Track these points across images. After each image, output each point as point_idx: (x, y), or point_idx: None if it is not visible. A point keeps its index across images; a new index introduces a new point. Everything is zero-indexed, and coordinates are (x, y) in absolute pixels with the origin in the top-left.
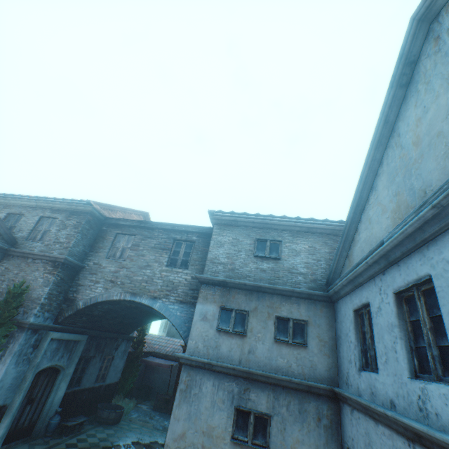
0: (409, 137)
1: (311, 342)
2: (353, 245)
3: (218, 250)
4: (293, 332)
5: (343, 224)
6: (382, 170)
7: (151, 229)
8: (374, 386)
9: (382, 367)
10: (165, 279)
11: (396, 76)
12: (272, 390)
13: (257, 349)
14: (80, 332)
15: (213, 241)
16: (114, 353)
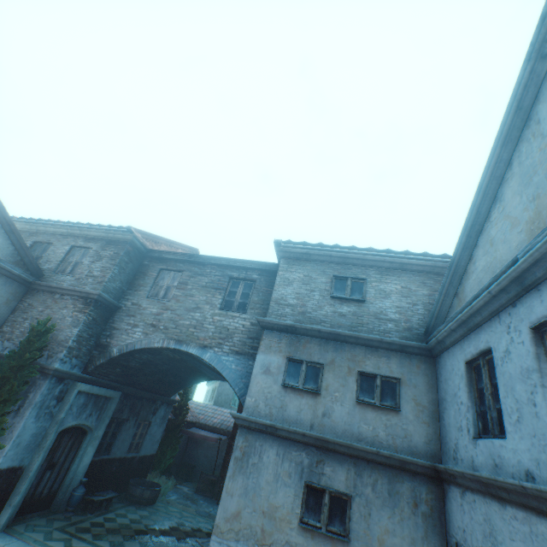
0: None
1: (404, 406)
2: (466, 279)
3: (285, 289)
4: (381, 392)
5: (447, 260)
6: (511, 173)
7: (203, 265)
8: (500, 456)
9: (511, 428)
10: (218, 325)
11: (535, 45)
12: (353, 464)
13: (334, 411)
14: (112, 388)
15: (279, 278)
16: (151, 419)
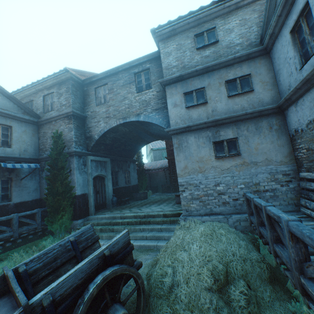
0: None
1: (255, 87)
2: None
3: (168, 59)
4: (241, 86)
5: None
6: None
7: (116, 75)
8: None
9: None
10: (140, 101)
11: None
12: (234, 125)
13: (217, 107)
14: (104, 157)
15: (162, 55)
16: (128, 170)
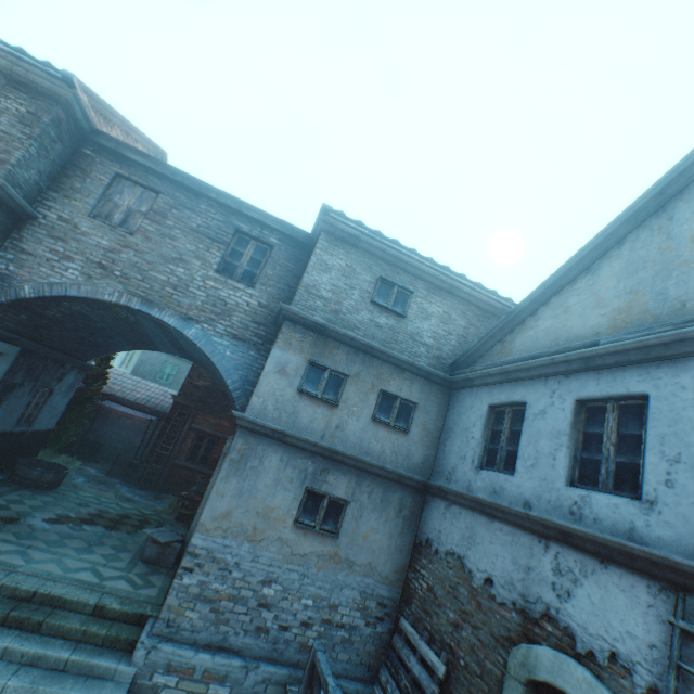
0: (689, 228)
1: (414, 429)
2: (520, 331)
3: (321, 276)
4: (397, 414)
5: (493, 297)
6: (618, 254)
7: (195, 195)
8: (502, 487)
9: (523, 470)
10: (212, 293)
11: None
12: (356, 475)
13: (349, 425)
14: (5, 339)
15: (316, 259)
16: (54, 386)
